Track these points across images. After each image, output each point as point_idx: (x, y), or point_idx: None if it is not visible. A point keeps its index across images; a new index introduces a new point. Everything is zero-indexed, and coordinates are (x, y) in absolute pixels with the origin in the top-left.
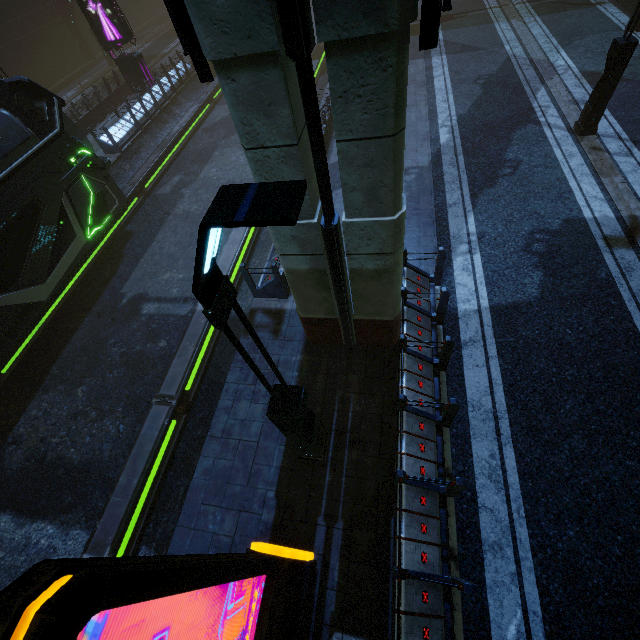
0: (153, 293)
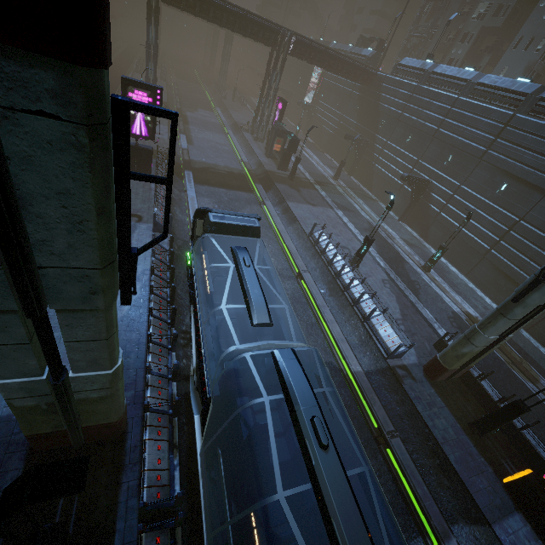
0: None
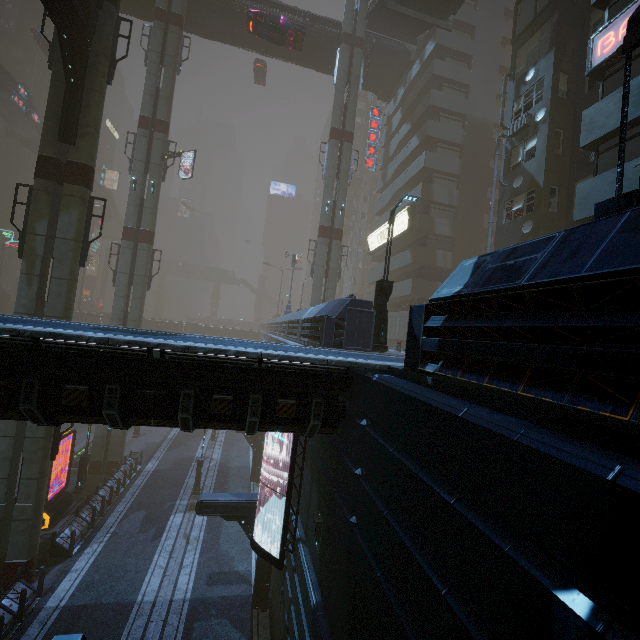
0: None
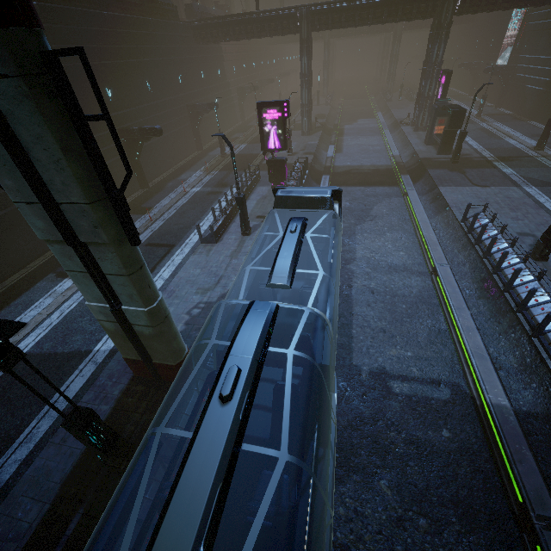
0: (392, 369)
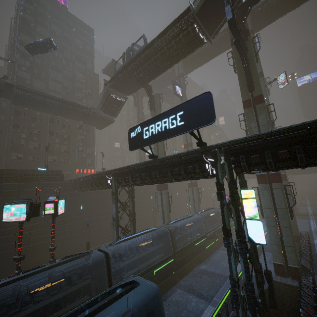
0: None
